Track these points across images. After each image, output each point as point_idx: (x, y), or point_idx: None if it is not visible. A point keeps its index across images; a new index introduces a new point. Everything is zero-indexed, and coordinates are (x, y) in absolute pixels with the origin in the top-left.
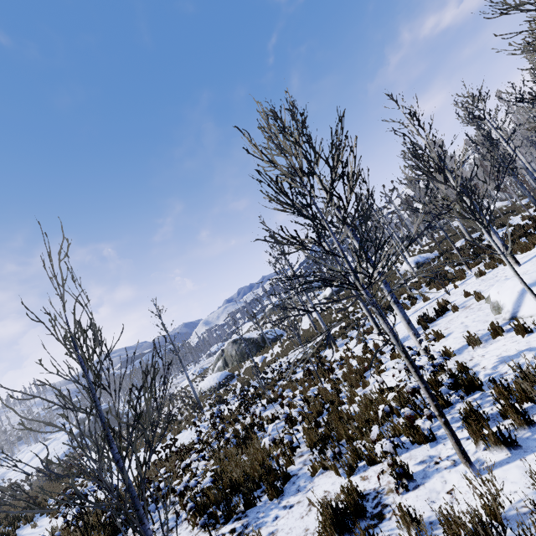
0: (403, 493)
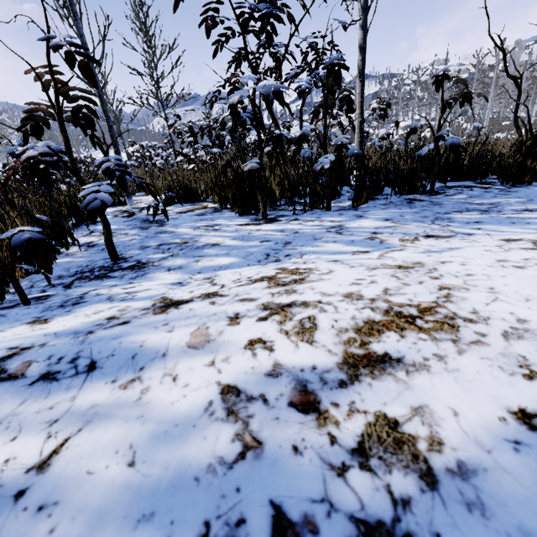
0: None
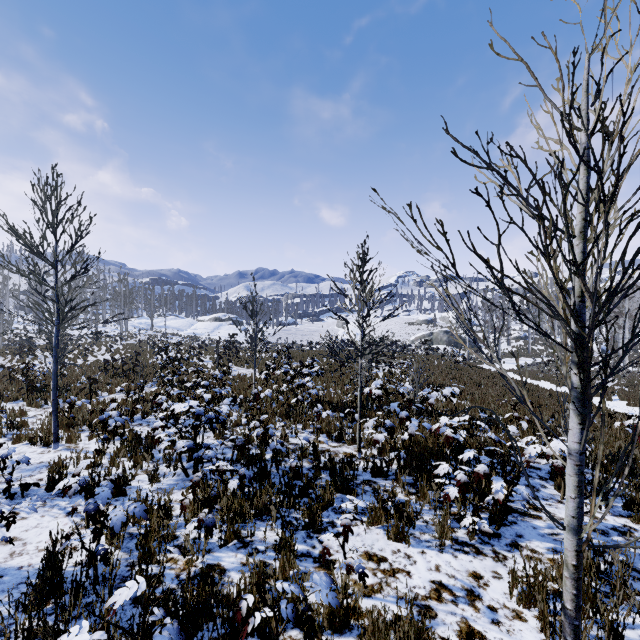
0: None
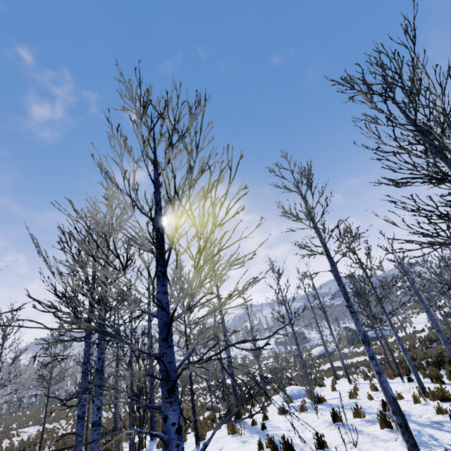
0: None
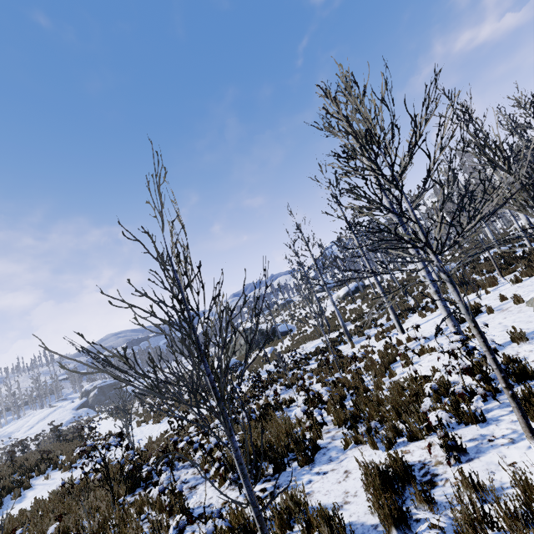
0: (454, 465)
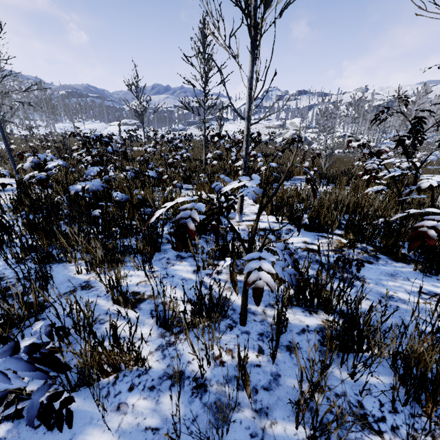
0: None
